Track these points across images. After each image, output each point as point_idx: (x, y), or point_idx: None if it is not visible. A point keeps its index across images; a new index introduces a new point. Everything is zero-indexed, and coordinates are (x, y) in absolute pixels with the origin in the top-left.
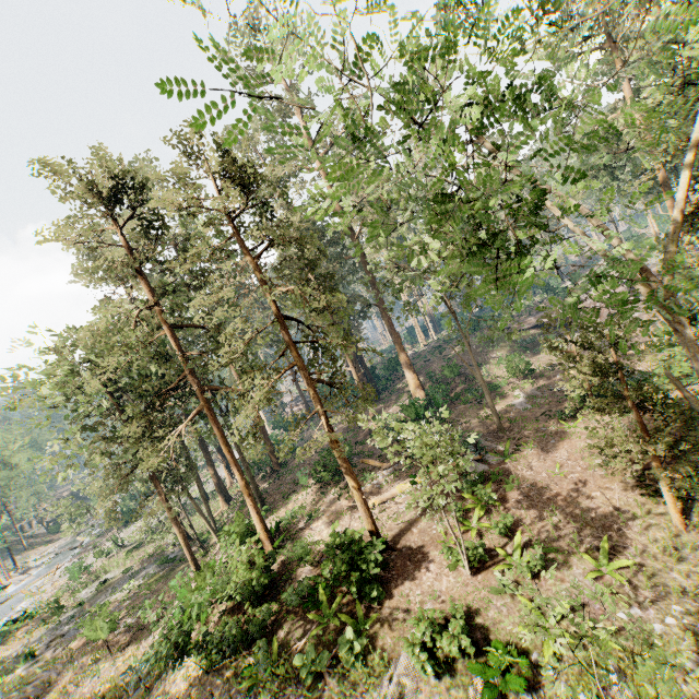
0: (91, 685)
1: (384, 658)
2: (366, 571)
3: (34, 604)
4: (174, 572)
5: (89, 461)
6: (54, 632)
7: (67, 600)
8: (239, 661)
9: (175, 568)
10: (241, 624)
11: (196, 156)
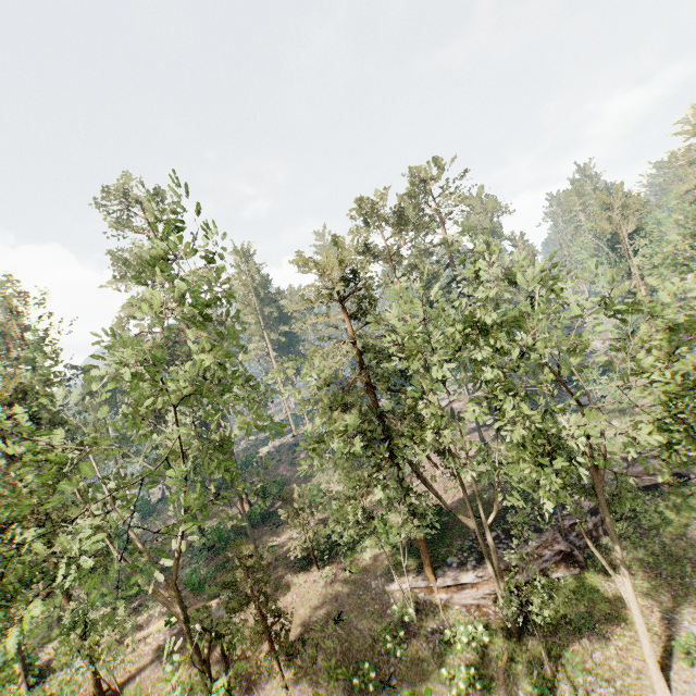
0: None
1: None
2: None
3: None
4: None
5: None
6: None
7: None
8: None
9: None
10: None
11: None
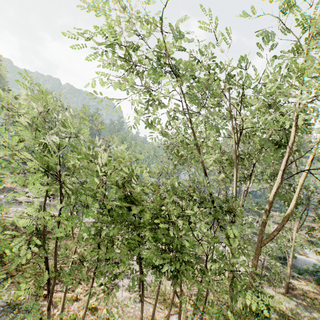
0: None
1: None
2: None
3: None
4: None
5: None
6: None
7: None
8: None
9: None
10: None
11: None
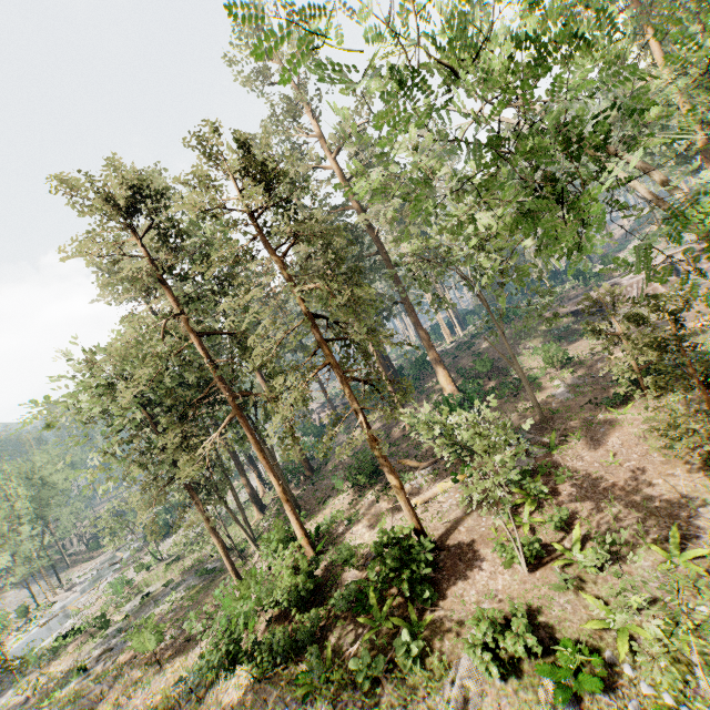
0: (142, 697)
1: (444, 660)
2: (416, 572)
3: (80, 619)
4: (214, 583)
5: (126, 475)
6: (102, 646)
7: (112, 614)
8: (291, 668)
9: (215, 579)
10: (289, 631)
11: (216, 157)
